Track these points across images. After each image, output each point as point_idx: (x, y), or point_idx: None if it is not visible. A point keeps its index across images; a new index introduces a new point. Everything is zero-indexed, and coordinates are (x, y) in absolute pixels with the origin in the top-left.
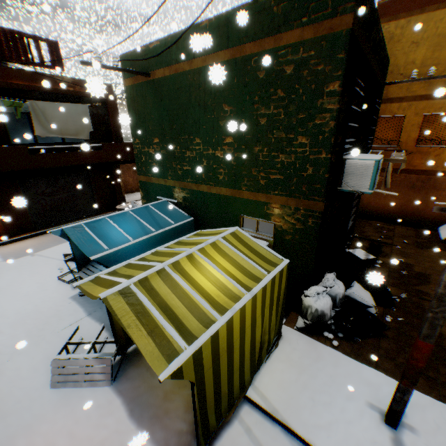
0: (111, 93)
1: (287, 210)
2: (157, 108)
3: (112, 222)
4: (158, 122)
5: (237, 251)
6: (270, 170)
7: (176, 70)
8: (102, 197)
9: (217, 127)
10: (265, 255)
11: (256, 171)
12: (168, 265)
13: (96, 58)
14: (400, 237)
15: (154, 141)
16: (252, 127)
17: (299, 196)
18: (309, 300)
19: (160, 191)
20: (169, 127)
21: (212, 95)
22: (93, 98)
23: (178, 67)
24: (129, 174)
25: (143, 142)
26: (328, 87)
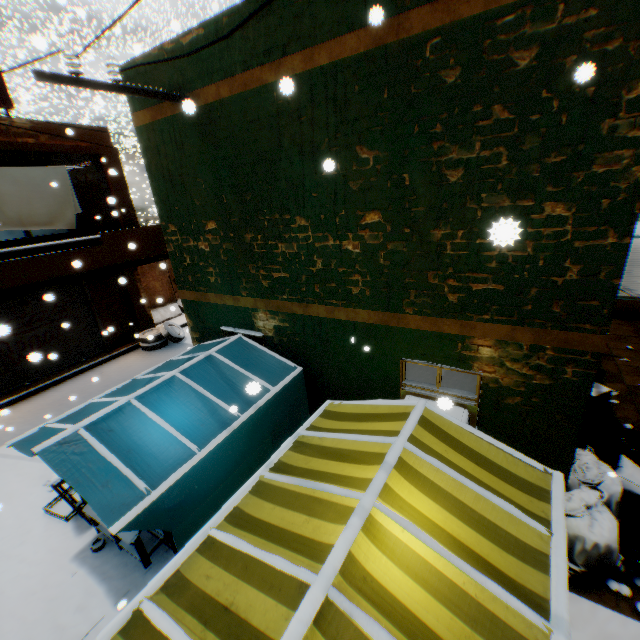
0: (107, 142)
1: (511, 349)
2: (208, 164)
3: (147, 411)
4: (213, 190)
5: (457, 473)
6: (470, 274)
7: (245, 85)
8: (111, 323)
9: (343, 194)
10: (507, 466)
11: (438, 276)
12: (332, 578)
13: (70, 66)
14: (616, 341)
15: (207, 228)
16: (428, 189)
17: (541, 324)
18: (575, 525)
19: (227, 318)
20: (237, 200)
21: (331, 128)
22: (75, 154)
23: (248, 79)
24: (154, 276)
25: (184, 230)
26: (631, 89)
